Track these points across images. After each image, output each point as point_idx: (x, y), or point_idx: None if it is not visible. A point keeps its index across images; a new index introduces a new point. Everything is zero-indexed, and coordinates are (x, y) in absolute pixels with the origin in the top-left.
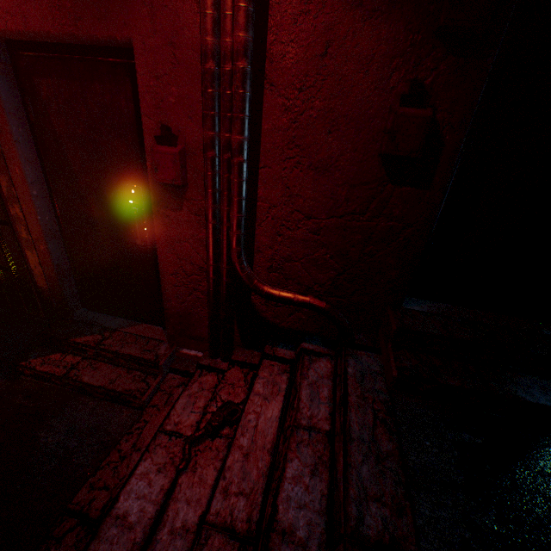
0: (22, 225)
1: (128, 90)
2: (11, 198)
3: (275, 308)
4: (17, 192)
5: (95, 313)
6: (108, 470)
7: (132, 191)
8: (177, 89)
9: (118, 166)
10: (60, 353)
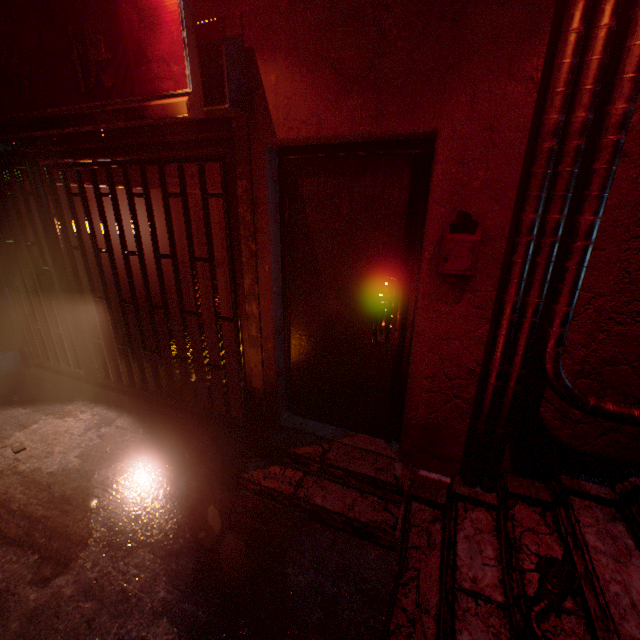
0: (254, 323)
1: (404, 180)
2: (250, 295)
3: (574, 425)
4: (259, 289)
5: (300, 418)
6: (402, 637)
7: (384, 283)
8: (485, 172)
9: (371, 258)
10: (277, 465)
